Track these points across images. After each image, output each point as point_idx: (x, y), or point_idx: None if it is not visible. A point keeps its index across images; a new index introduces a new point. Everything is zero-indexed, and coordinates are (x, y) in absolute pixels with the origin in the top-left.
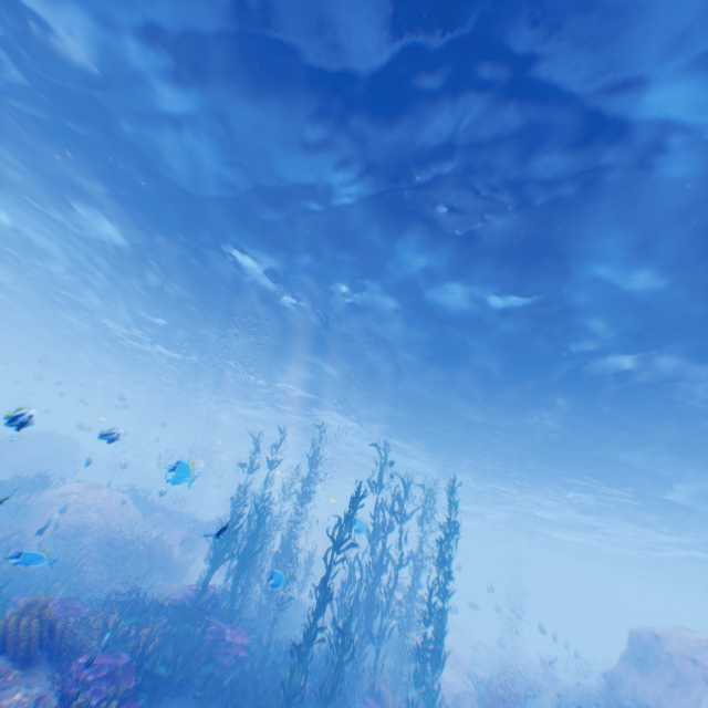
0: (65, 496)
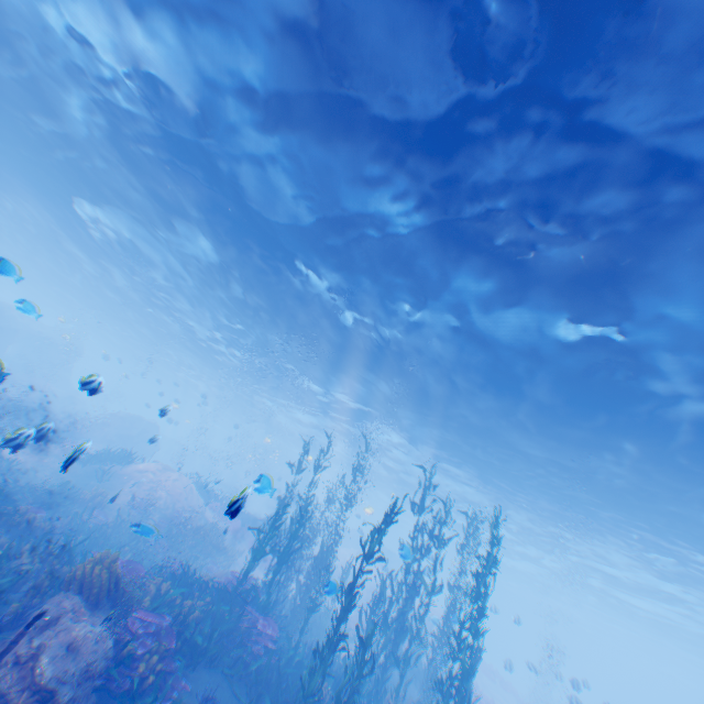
0: (143, 472)
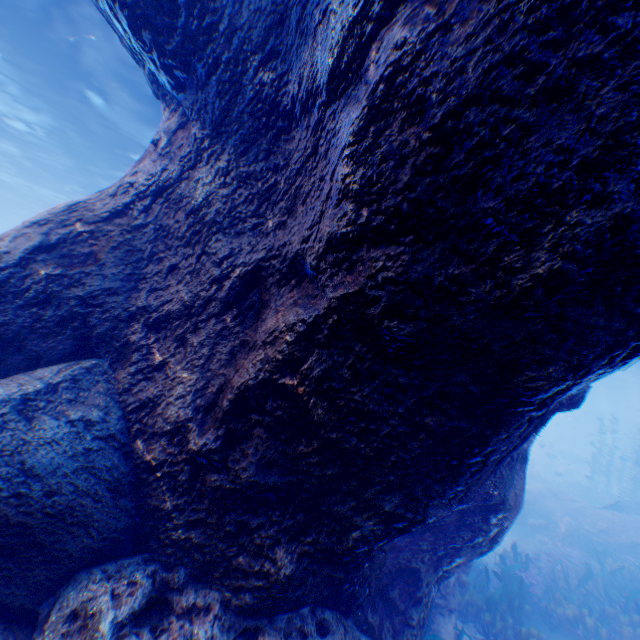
0: None
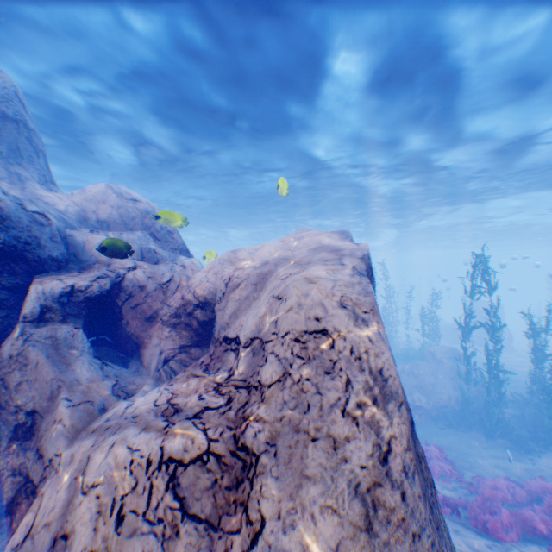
0: None
